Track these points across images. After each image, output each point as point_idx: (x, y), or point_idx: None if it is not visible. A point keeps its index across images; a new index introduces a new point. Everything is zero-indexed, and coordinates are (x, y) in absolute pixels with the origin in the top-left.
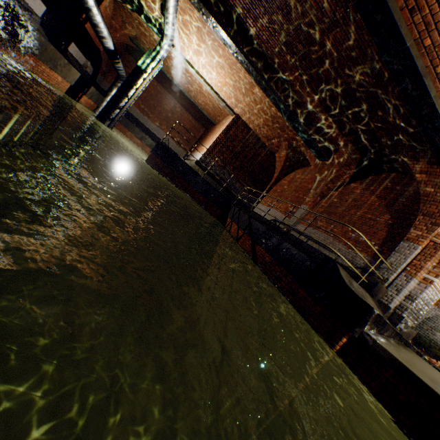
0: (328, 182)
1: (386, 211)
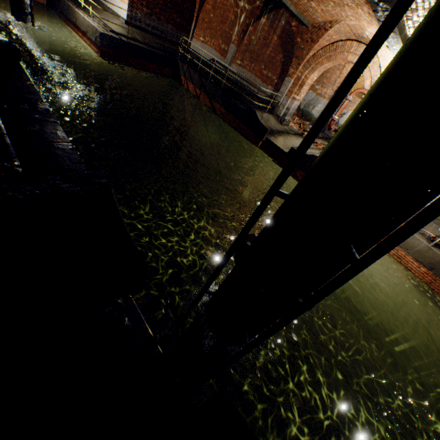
0: (246, 20)
1: (281, 51)
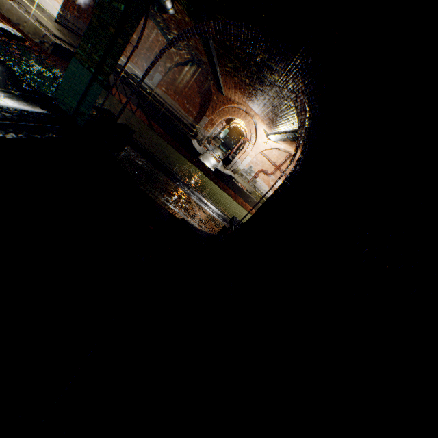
0: (174, 63)
1: (200, 97)
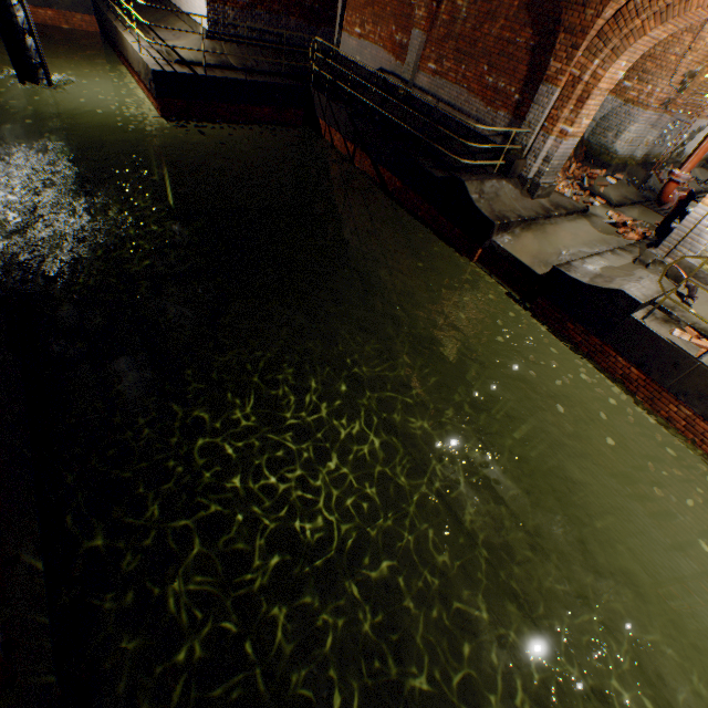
0: None
1: (528, 21)
